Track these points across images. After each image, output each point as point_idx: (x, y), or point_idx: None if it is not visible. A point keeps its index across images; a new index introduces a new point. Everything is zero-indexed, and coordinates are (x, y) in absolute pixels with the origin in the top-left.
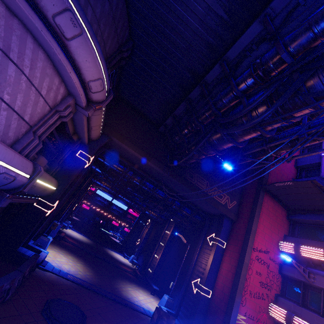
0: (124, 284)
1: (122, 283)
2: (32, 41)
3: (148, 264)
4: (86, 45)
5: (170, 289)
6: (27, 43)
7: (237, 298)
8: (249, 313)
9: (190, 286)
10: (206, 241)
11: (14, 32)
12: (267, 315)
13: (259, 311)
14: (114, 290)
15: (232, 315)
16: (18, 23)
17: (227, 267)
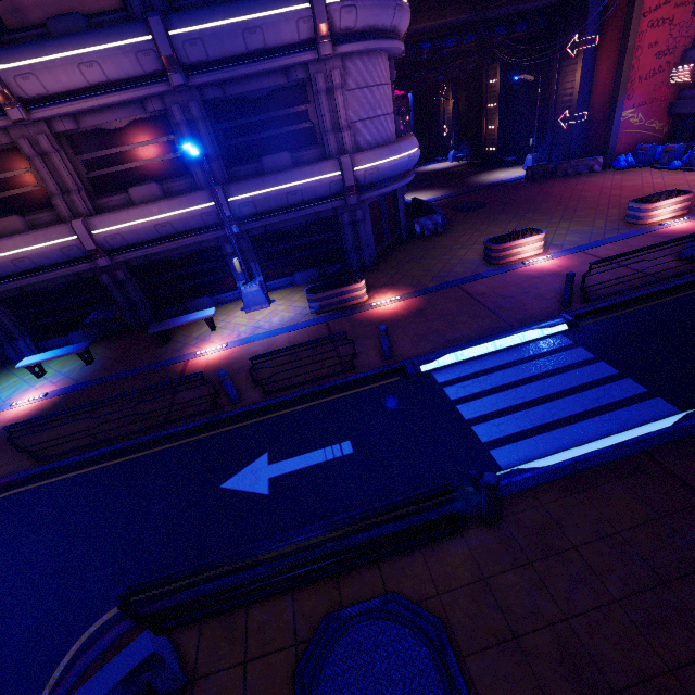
0: (476, 178)
1: (474, 179)
2: (379, 56)
3: (483, 144)
4: (405, 12)
5: (530, 148)
6: (379, 62)
7: (620, 98)
8: (639, 102)
9: (556, 127)
10: (565, 55)
11: (376, 64)
12: (667, 87)
13: (655, 89)
14: (475, 186)
15: (615, 118)
16: (373, 55)
17: (604, 69)
